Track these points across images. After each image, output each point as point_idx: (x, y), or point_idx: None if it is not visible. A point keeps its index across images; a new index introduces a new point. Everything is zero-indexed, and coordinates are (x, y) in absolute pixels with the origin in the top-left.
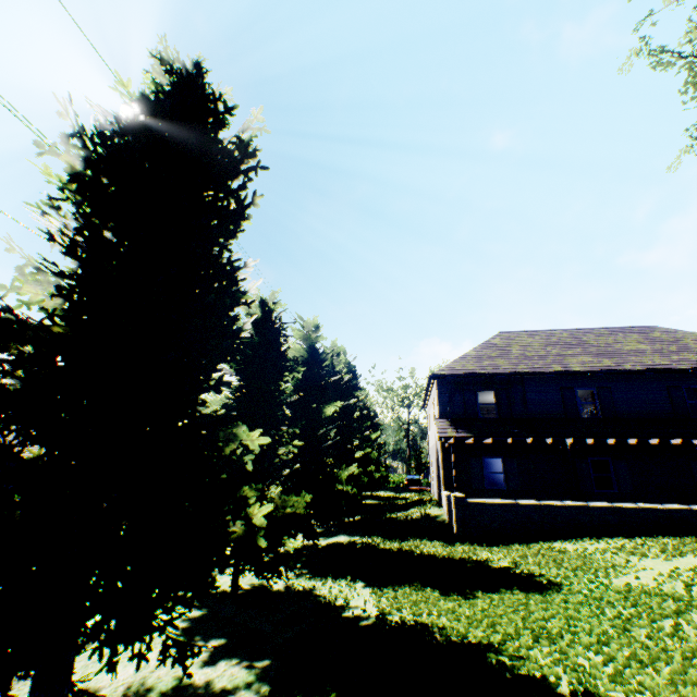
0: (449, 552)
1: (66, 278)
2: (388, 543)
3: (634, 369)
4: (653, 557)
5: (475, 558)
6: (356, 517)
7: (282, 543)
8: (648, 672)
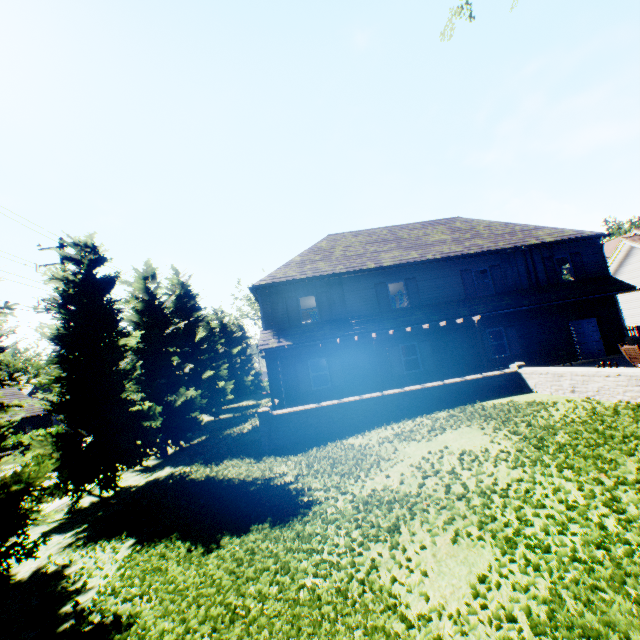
0: (248, 473)
1: None
2: (199, 472)
3: (434, 259)
4: (419, 440)
5: (267, 476)
6: (201, 439)
7: None
8: None
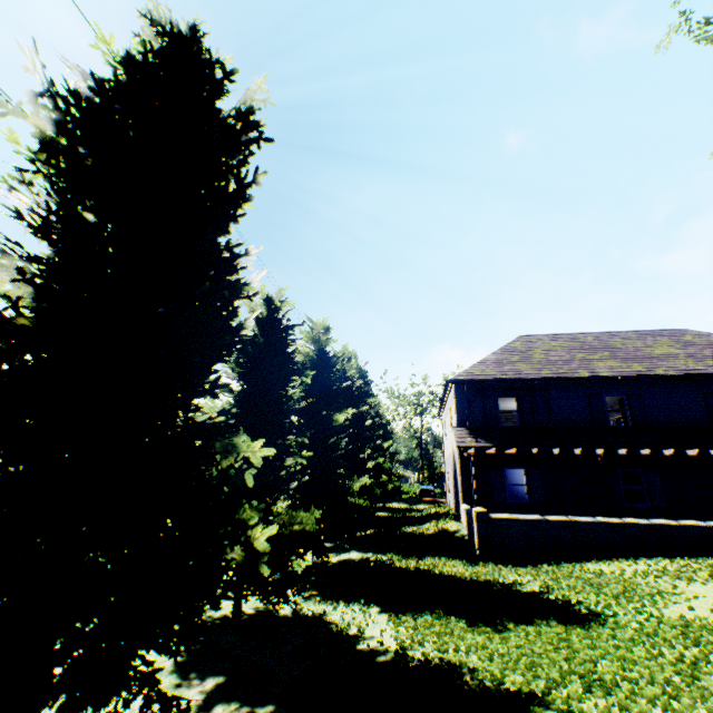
0: (471, 573)
1: (35, 262)
2: (404, 562)
3: (667, 375)
4: (703, 582)
5: (501, 580)
6: (368, 531)
7: (289, 565)
8: None
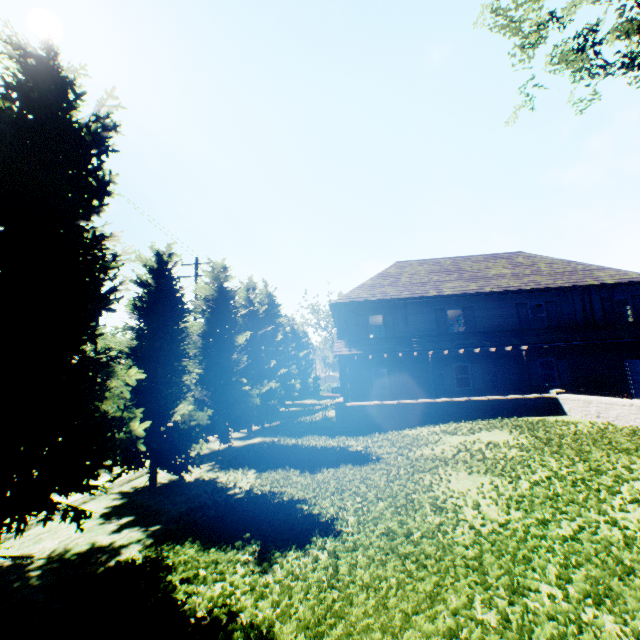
0: (326, 443)
1: None
2: (287, 441)
3: (492, 292)
4: (459, 434)
5: (342, 446)
6: (277, 423)
7: (185, 448)
8: (378, 504)
